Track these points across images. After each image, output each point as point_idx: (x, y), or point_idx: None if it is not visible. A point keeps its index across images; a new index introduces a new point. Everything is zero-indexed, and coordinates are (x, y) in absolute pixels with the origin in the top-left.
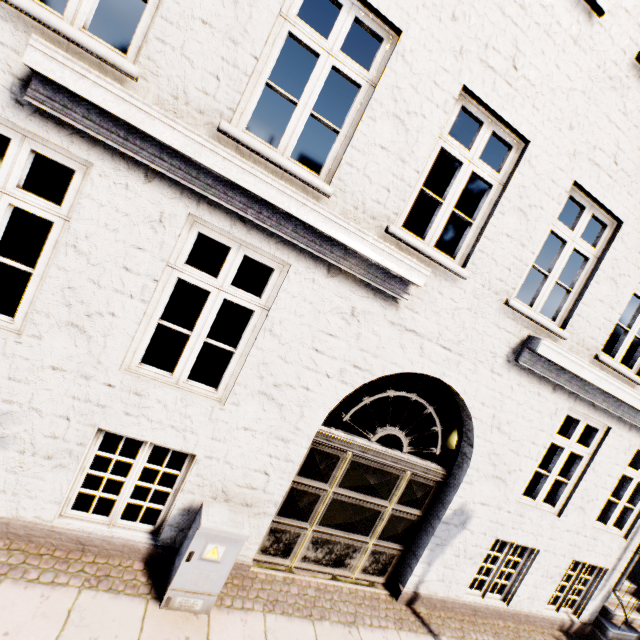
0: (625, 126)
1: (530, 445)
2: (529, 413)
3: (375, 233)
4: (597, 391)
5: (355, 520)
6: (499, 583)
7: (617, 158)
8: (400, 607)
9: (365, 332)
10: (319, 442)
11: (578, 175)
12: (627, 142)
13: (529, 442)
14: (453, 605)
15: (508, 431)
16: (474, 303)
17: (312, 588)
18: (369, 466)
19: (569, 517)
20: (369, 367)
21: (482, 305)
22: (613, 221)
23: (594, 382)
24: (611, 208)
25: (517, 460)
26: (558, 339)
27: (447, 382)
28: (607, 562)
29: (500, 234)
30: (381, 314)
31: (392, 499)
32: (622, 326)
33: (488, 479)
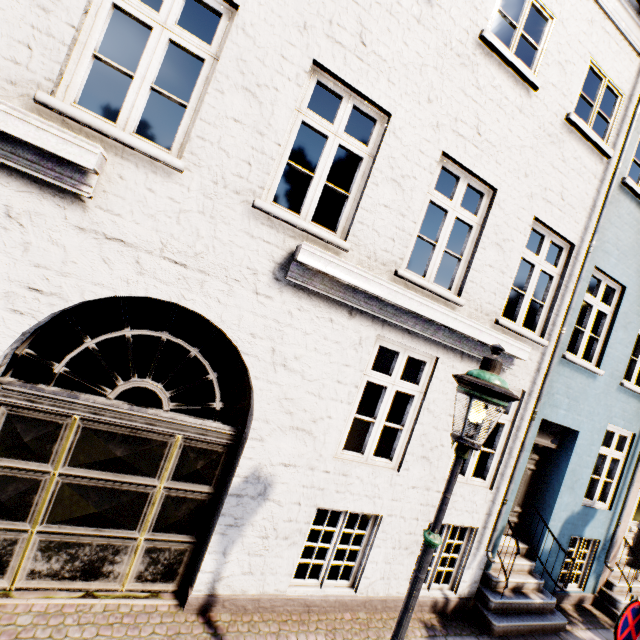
0: (365, 2)
1: (336, 385)
2: (324, 345)
3: (21, 104)
4: (405, 313)
5: (104, 509)
6: (342, 566)
7: (364, 38)
8: (186, 618)
9: (38, 241)
10: (19, 405)
11: (317, 53)
12: (372, 21)
13: (333, 381)
14: (273, 603)
15: (300, 369)
16: (207, 205)
17: (31, 614)
18: (114, 433)
19: (412, 470)
20: (57, 290)
21: (220, 208)
22: (383, 115)
23: (388, 297)
24: (371, 96)
25: (322, 405)
26: (341, 252)
27: (192, 308)
28: (475, 520)
29: (224, 118)
30: (59, 216)
31: (162, 475)
32: (426, 239)
33: (286, 432)
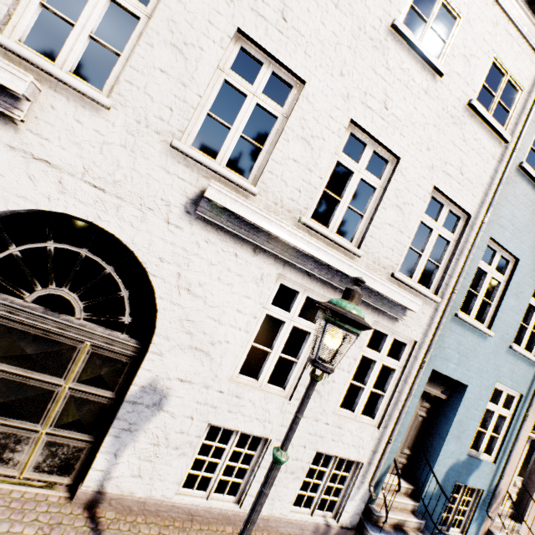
0: None
1: (236, 313)
2: (227, 276)
3: None
4: (305, 256)
5: (10, 400)
6: (230, 482)
7: (285, 15)
8: (72, 511)
9: None
10: None
11: (241, 23)
12: (294, 1)
13: (234, 310)
14: (158, 508)
15: (203, 295)
16: (129, 140)
17: None
18: (28, 333)
19: None
20: None
21: (141, 144)
22: (299, 83)
23: (288, 239)
24: (288, 65)
25: (221, 330)
26: (250, 195)
27: (106, 228)
28: (361, 455)
29: (152, 68)
30: None
31: (68, 376)
32: (331, 194)
33: (185, 350)
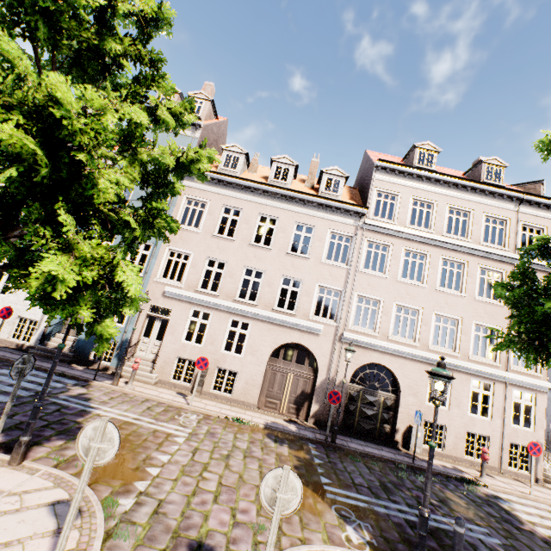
0: None
1: None
2: None
3: None
4: None
5: None
6: None
7: None
8: None
9: None
10: None
11: None
12: None
13: None
14: None
15: None
16: None
17: None
18: None
19: (11, 297)
20: None
21: None
22: None
23: None
24: None
25: None
26: None
27: None
28: (37, 317)
29: None
30: None
31: None
32: None
33: None
